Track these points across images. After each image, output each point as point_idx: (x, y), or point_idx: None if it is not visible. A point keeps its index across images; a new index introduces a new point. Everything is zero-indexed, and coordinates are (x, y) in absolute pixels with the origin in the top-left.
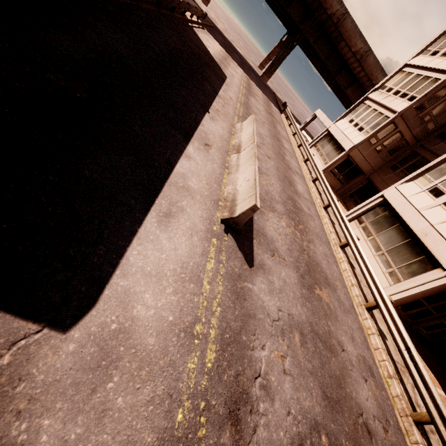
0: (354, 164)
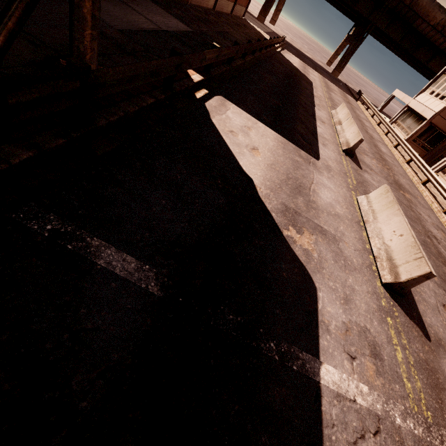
0: (438, 130)
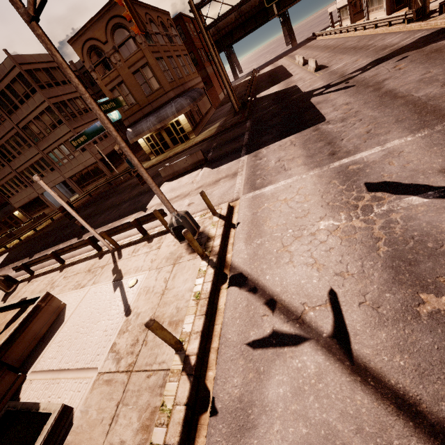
0: None
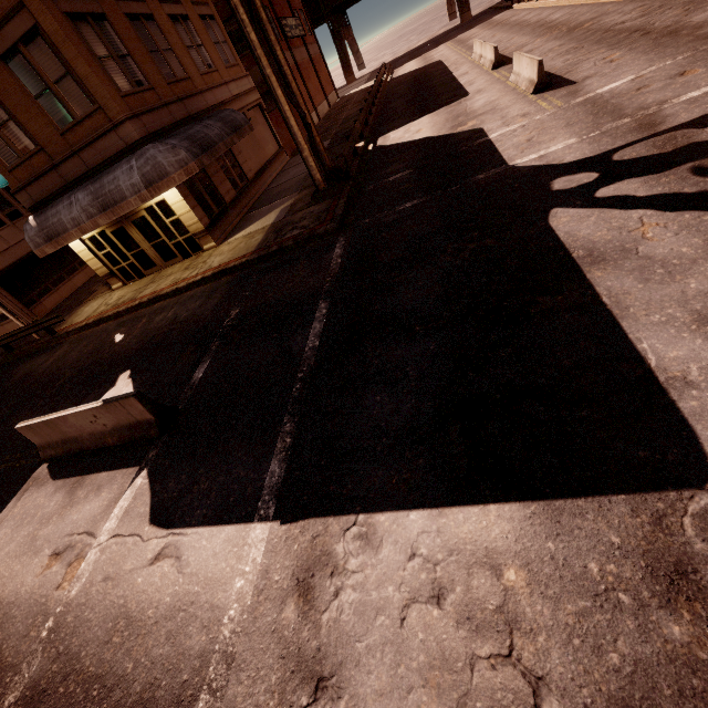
0: None
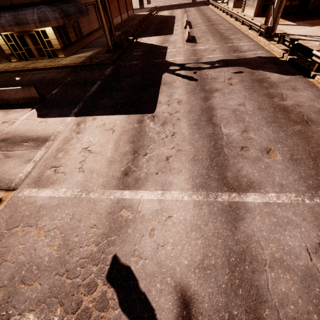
0: None
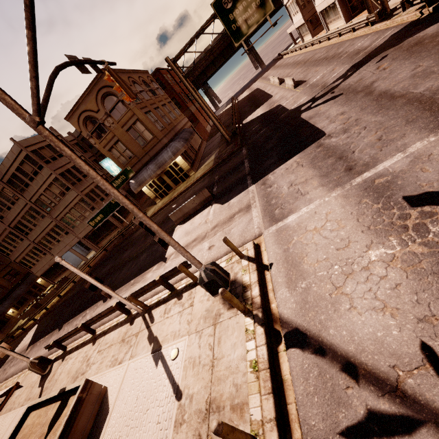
0: (313, 15)
